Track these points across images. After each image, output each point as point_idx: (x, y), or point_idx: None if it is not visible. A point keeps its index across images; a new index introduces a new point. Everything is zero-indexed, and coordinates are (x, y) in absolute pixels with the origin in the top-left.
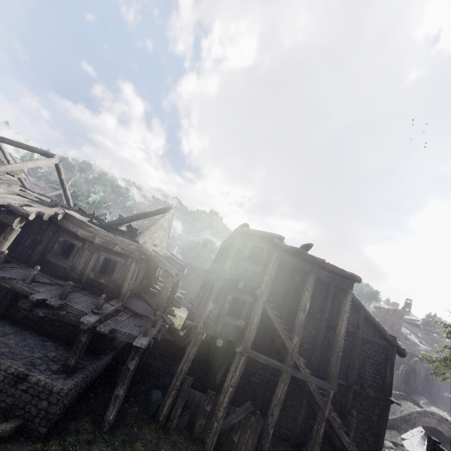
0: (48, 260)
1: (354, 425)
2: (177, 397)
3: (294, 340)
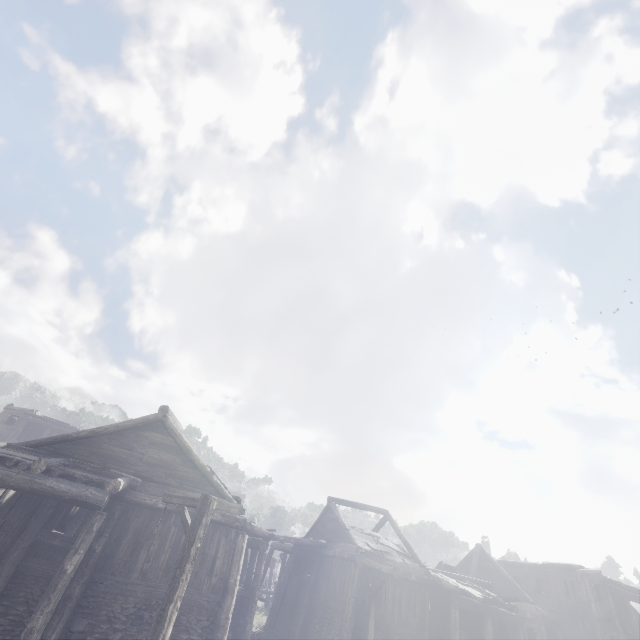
0: None
1: None
2: None
3: None
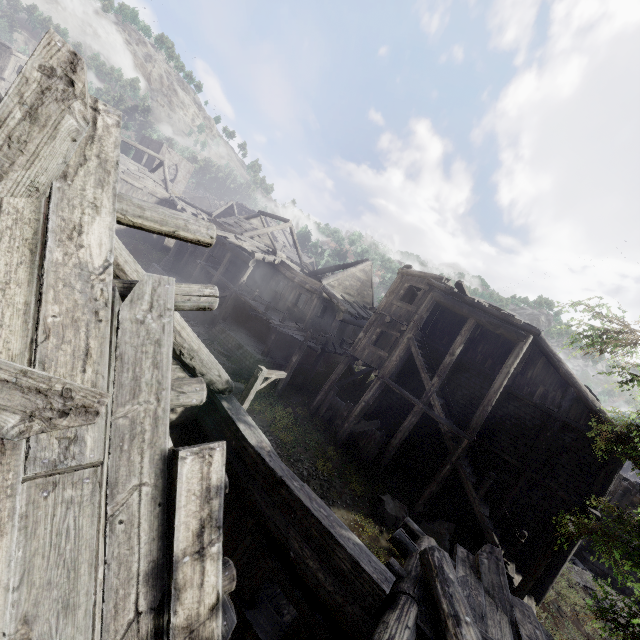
0: (268, 293)
1: (486, 484)
2: (325, 399)
3: (433, 380)
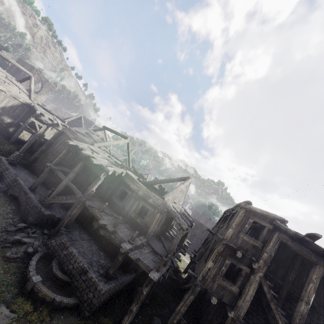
0: (112, 199)
1: None
2: None
3: None
